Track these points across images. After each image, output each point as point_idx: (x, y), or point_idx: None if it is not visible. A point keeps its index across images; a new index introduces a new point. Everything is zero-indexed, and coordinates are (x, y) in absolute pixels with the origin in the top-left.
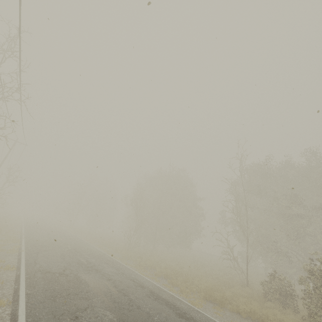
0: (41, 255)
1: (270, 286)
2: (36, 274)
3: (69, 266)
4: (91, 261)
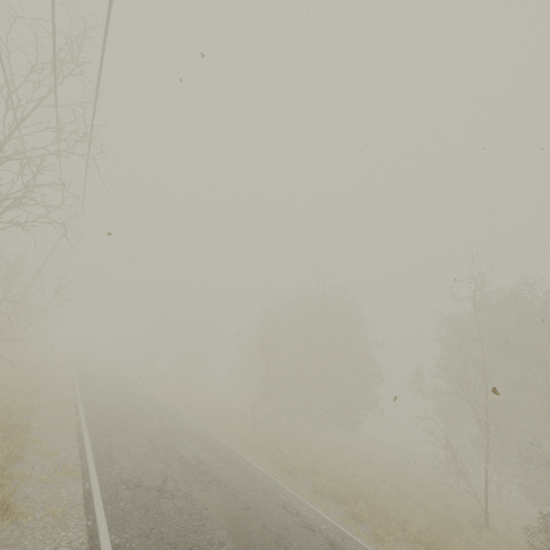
0: (116, 442)
1: (544, 539)
2: (119, 492)
3: (170, 472)
4: (202, 458)
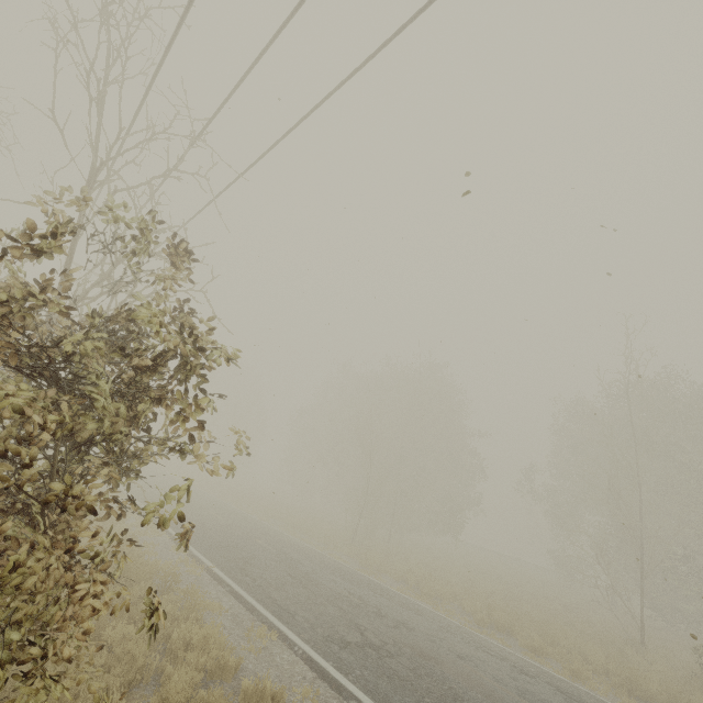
0: (261, 582)
1: None
2: (339, 655)
3: (353, 618)
4: (355, 592)
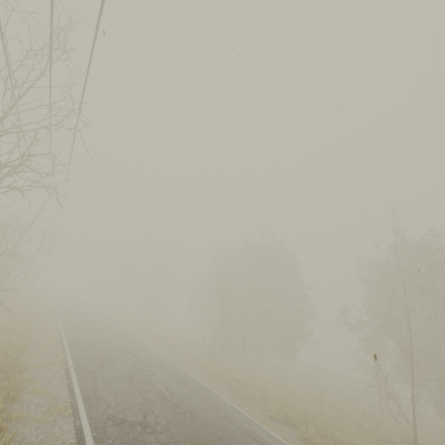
0: (99, 378)
1: None
2: (107, 429)
3: (149, 405)
4: (173, 389)
